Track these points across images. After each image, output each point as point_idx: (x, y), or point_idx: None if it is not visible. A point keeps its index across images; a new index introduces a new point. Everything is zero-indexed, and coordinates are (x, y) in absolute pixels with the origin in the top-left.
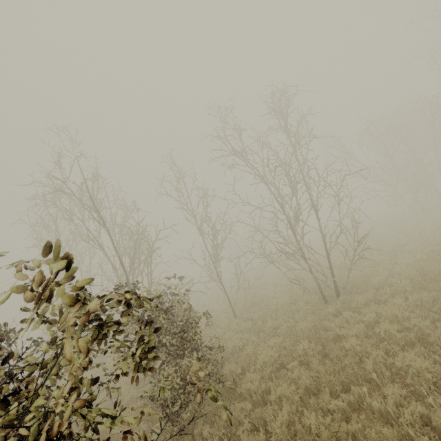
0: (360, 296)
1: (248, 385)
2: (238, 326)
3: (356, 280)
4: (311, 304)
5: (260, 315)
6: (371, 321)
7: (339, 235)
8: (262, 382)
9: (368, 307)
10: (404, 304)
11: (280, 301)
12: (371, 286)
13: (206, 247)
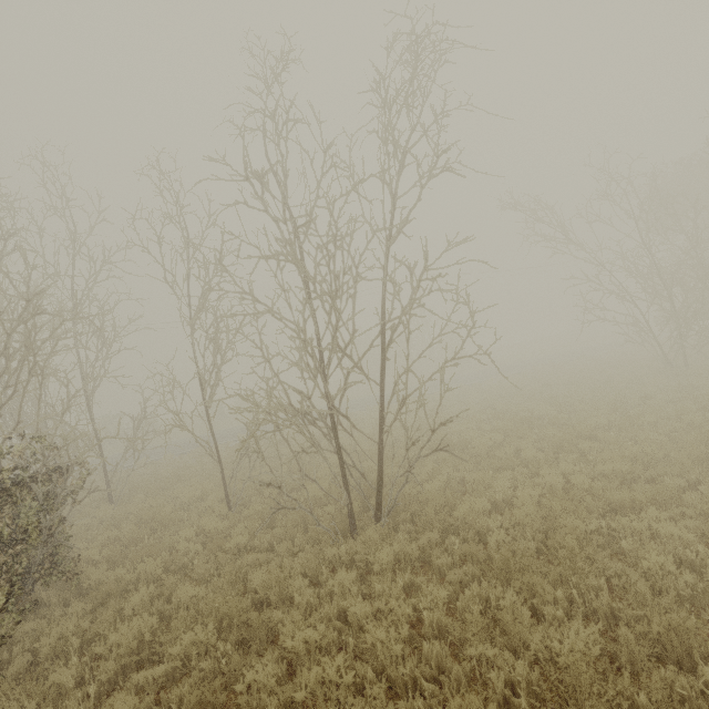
0: (393, 546)
1: (8, 708)
2: (211, 523)
3: (439, 494)
4: (338, 519)
5: (254, 512)
6: (356, 622)
7: (402, 405)
8: (50, 705)
9: (398, 573)
10: (441, 605)
11: (305, 493)
12: (440, 523)
13: (196, 365)
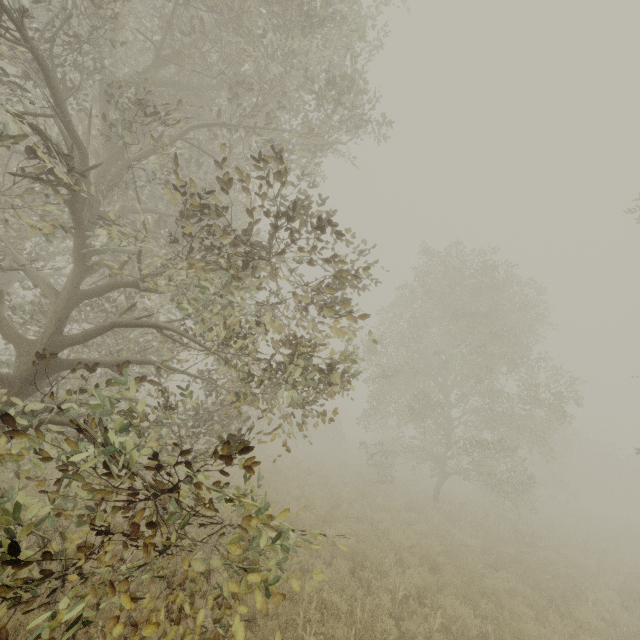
0: None
1: None
2: None
3: None
4: None
5: None
6: None
7: None
8: None
9: None
10: None
11: None
12: None
13: None
